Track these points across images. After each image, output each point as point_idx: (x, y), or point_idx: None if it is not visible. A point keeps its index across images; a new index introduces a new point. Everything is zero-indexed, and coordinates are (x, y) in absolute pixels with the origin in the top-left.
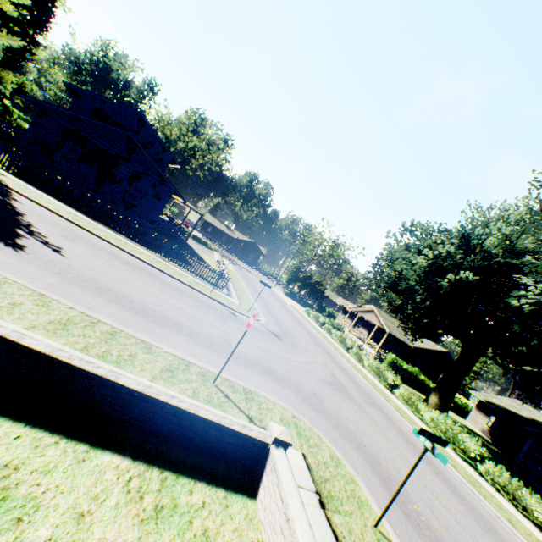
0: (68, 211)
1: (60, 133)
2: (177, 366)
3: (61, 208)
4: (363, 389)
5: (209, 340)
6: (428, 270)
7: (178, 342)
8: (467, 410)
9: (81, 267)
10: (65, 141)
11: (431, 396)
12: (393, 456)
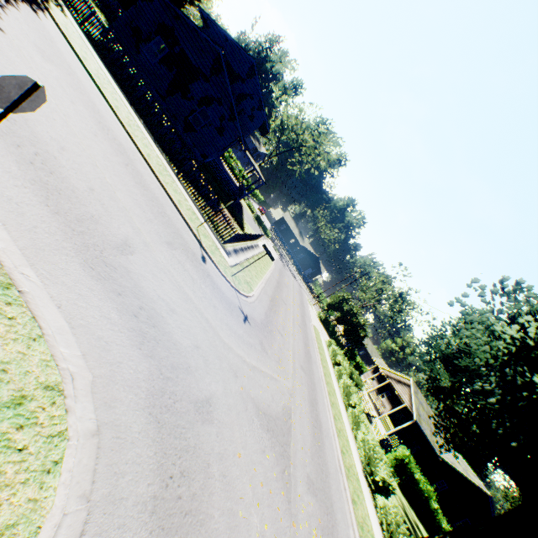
0: (102, 73)
1: (156, 25)
2: None
3: (95, 65)
4: (326, 461)
5: (84, 218)
6: (516, 357)
7: None
8: None
9: None
10: (157, 35)
11: None
12: None
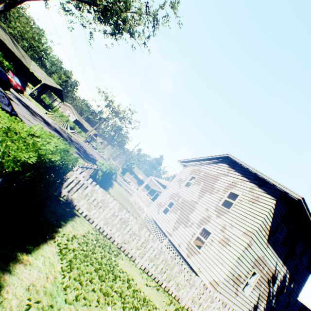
0: None
1: None
2: None
3: None
4: None
5: None
6: None
7: None
8: None
9: None
10: None
11: None
12: None
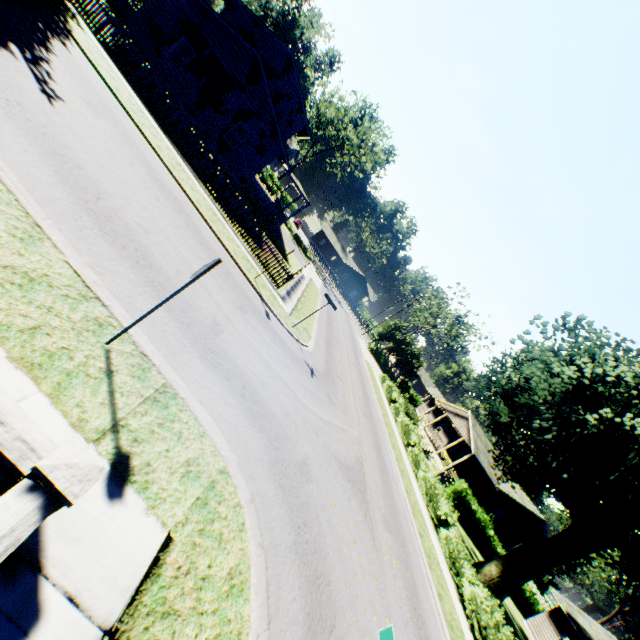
0: (134, 102)
1: (179, 23)
2: (59, 284)
3: (126, 94)
4: (395, 501)
5: (185, 308)
6: (572, 394)
7: (118, 274)
8: (533, 608)
9: (66, 127)
10: (181, 36)
11: (490, 564)
12: (370, 624)
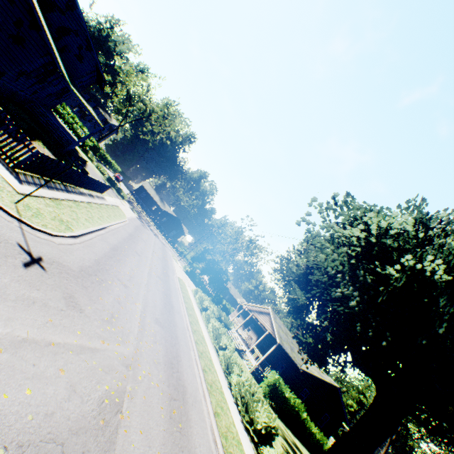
0: None
1: None
2: None
3: None
4: (192, 450)
5: None
6: (358, 260)
7: None
8: None
9: None
10: None
11: None
12: None
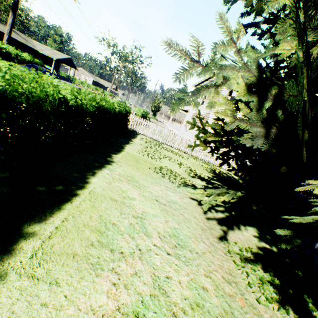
0: None
1: None
2: None
3: None
4: None
5: None
6: None
7: None
8: None
9: None
10: None
11: None
12: None
